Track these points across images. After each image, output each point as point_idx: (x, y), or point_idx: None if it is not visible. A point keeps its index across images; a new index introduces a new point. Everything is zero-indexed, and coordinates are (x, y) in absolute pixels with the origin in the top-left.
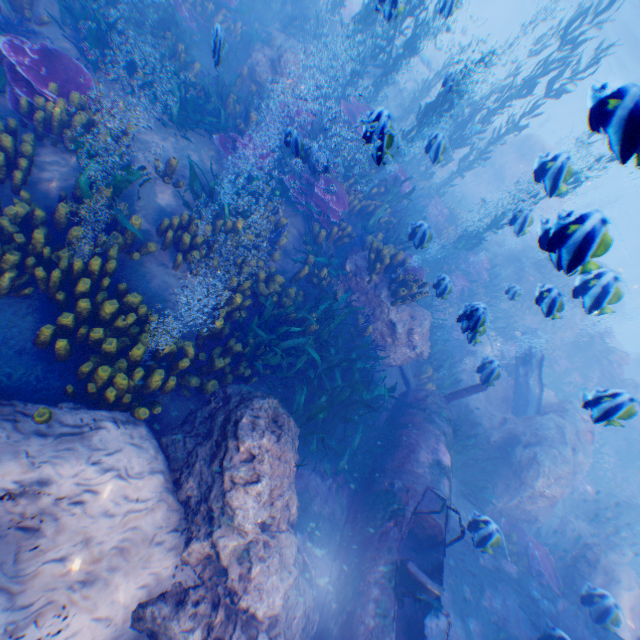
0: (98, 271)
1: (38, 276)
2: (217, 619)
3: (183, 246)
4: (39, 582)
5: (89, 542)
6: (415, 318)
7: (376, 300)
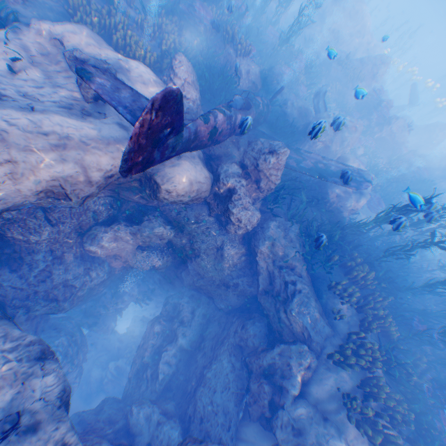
0: (123, 23)
1: (107, 24)
2: None
3: (145, 29)
4: (133, 80)
5: (142, 77)
6: (250, 66)
7: (230, 57)
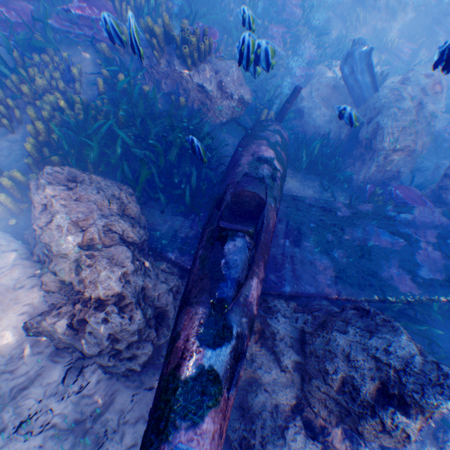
0: None
1: None
2: (76, 311)
3: None
4: None
5: None
6: (220, 72)
7: (176, 75)
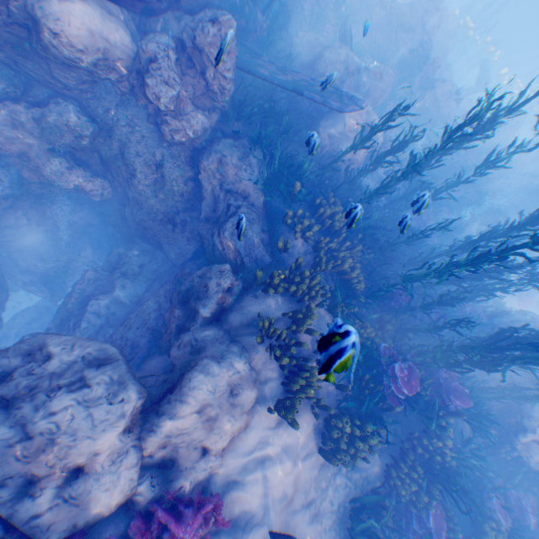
0: None
1: None
2: None
3: None
4: None
5: None
6: None
7: None
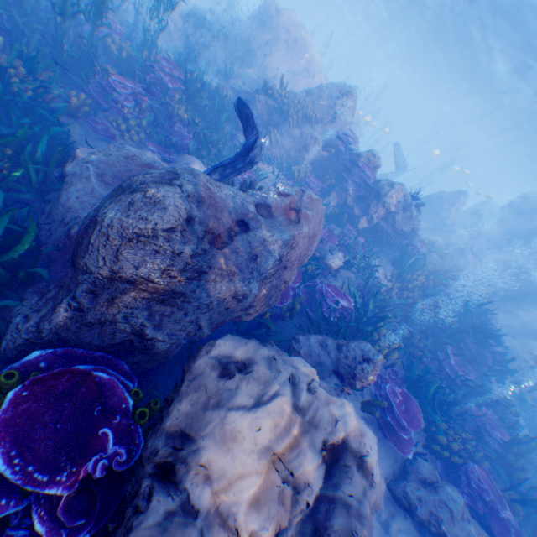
0: None
1: None
2: None
3: None
4: None
5: None
6: None
7: None
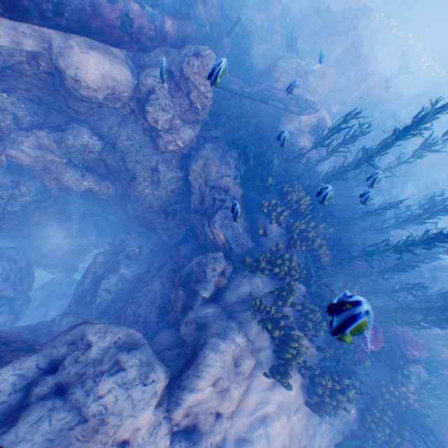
0: None
1: None
2: None
3: None
4: None
5: None
6: None
7: None
